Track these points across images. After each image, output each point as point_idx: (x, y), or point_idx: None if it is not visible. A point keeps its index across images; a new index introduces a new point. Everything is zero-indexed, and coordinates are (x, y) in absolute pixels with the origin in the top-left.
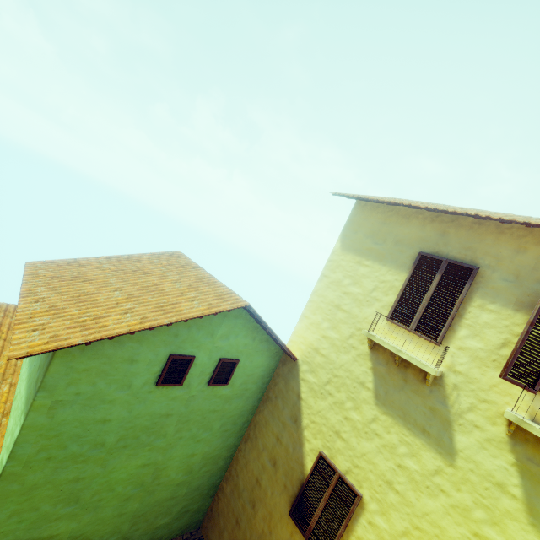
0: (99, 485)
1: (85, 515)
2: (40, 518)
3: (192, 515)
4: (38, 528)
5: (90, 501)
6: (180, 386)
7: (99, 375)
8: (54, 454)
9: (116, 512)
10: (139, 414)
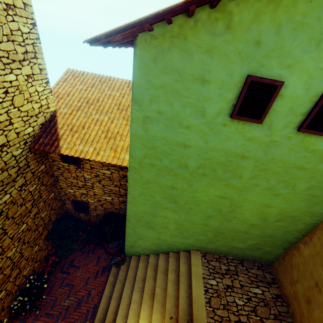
0: (188, 198)
1: (182, 214)
2: (156, 203)
3: (263, 253)
4: (156, 208)
5: (184, 206)
6: (258, 123)
7: (174, 95)
8: (154, 162)
9: (202, 222)
10: (214, 148)
